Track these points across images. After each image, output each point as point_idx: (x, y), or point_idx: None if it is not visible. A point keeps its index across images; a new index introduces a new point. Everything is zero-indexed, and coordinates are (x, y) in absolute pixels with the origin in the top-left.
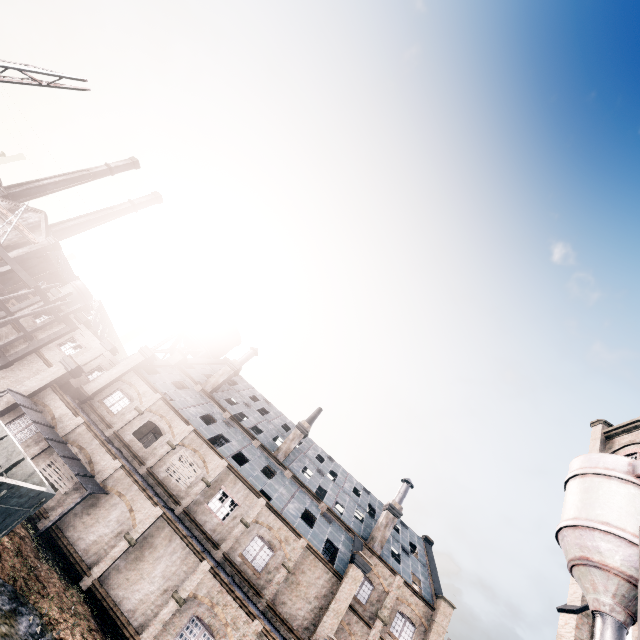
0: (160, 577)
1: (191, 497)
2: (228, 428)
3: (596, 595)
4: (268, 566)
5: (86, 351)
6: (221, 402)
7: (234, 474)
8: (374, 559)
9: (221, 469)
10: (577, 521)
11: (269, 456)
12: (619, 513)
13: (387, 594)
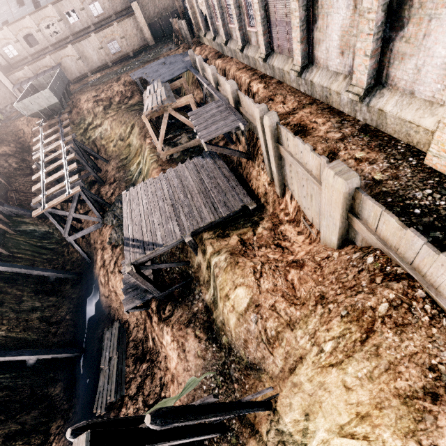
0: (93, 52)
1: (67, 31)
2: None
3: None
4: (102, 7)
5: None
6: None
7: (57, 3)
8: None
9: (54, 10)
10: None
11: None
12: None
13: None
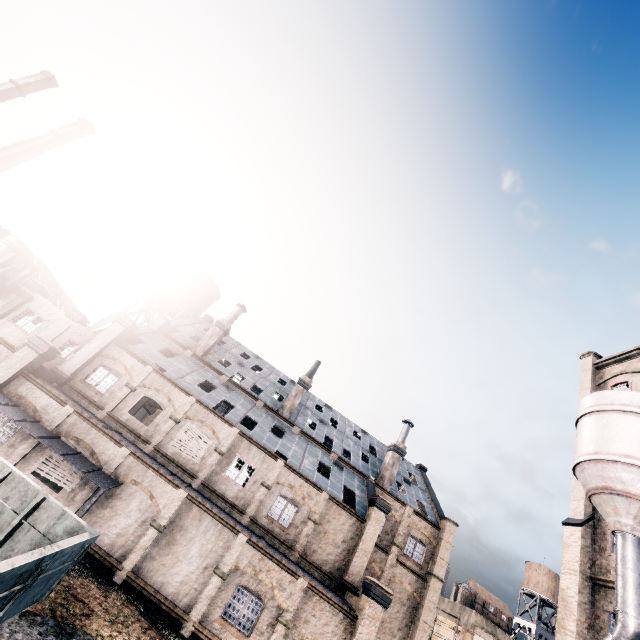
0: (197, 557)
1: (207, 469)
2: (229, 392)
3: (618, 518)
4: (295, 522)
5: (49, 325)
6: (215, 365)
7: (247, 440)
8: (385, 496)
9: (233, 437)
10: (599, 456)
11: (274, 415)
12: (639, 445)
13: (399, 523)
